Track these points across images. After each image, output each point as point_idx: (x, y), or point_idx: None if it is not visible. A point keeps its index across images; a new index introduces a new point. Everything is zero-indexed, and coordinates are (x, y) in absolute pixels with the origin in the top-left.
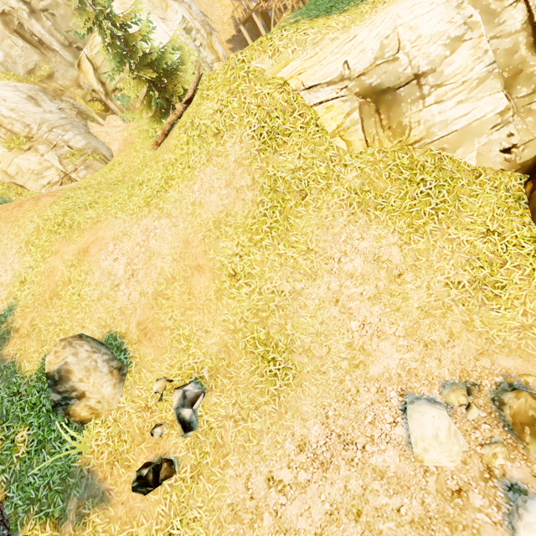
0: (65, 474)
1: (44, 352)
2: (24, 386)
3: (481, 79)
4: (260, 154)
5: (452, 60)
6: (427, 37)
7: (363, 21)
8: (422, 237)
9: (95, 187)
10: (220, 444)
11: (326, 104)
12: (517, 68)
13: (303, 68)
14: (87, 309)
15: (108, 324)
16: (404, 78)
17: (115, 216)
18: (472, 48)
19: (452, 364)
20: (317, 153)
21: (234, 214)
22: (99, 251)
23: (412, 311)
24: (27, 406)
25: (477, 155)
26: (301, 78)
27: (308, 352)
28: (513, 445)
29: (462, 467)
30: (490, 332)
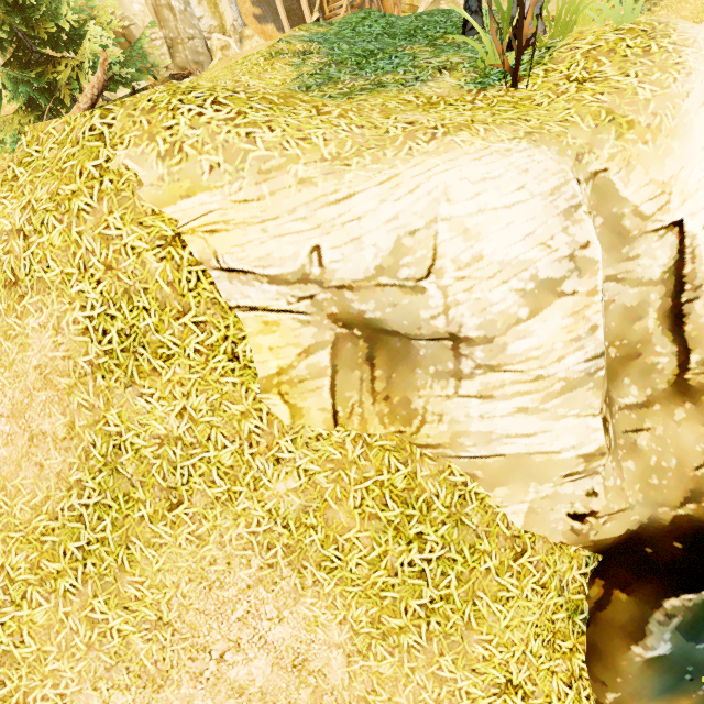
0: None
1: None
2: None
3: (570, 383)
4: (97, 376)
5: (529, 329)
6: (494, 263)
7: (380, 162)
8: (392, 653)
9: None
10: None
11: (264, 314)
12: (633, 347)
13: (224, 219)
14: None
15: None
16: (429, 330)
17: None
18: (572, 315)
19: None
20: (224, 417)
21: (13, 492)
22: None
23: None
24: None
25: (529, 511)
26: (213, 242)
27: None
28: None
29: None
30: None
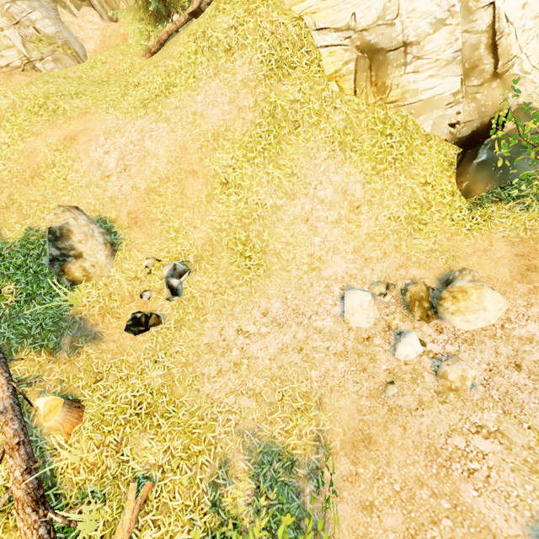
0: (58, 319)
1: (27, 224)
2: (7, 250)
3: (448, 62)
4: (266, 80)
5: (433, 39)
6: (419, 12)
7: None
8: (380, 179)
9: (76, 80)
10: (201, 307)
11: (330, 48)
12: (475, 62)
13: (318, 8)
14: (74, 193)
15: (97, 209)
16: (395, 43)
17: (107, 111)
18: (448, 34)
19: (381, 273)
20: (315, 91)
21: (233, 131)
22: (88, 141)
23: (361, 235)
24: (12, 266)
25: (432, 124)
26: (314, 17)
27: (278, 255)
28: (407, 315)
29: (373, 327)
30: (410, 253)
